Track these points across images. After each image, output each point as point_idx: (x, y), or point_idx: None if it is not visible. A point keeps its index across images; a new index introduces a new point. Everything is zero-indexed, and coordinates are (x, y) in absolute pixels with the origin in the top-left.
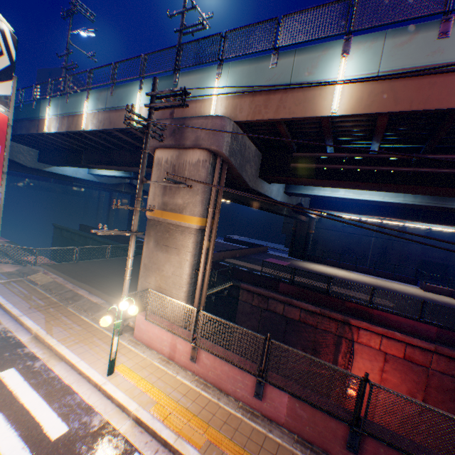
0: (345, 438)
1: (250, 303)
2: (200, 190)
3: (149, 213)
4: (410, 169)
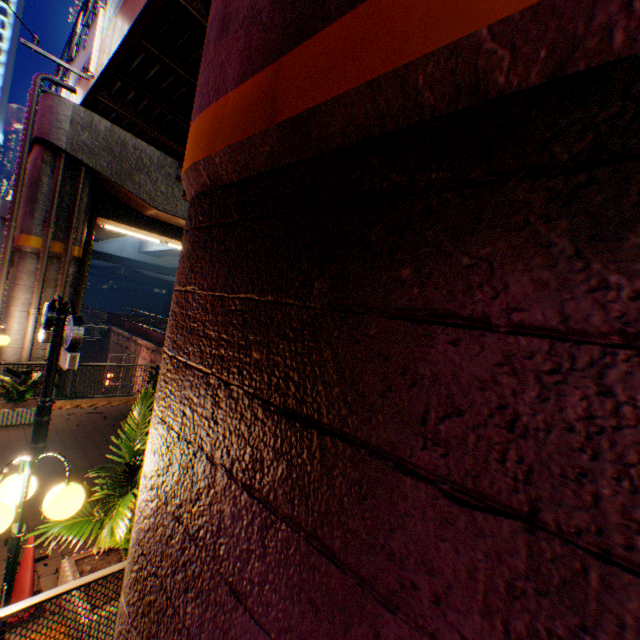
0: None
1: (114, 341)
2: None
3: None
4: None
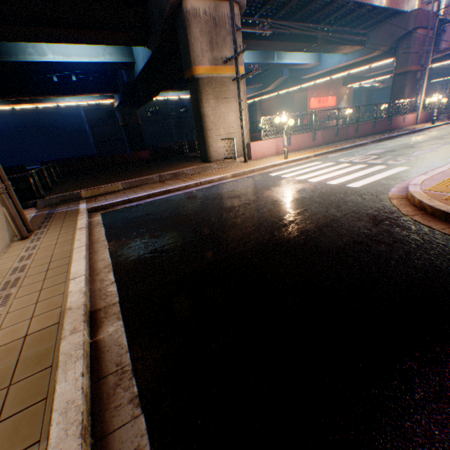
0: (334, 134)
1: None
2: (240, 43)
3: (202, 72)
4: (288, 32)
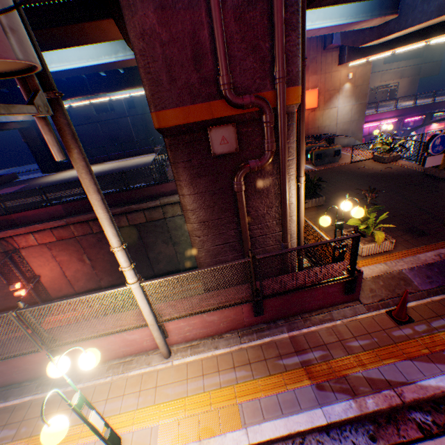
0: None
1: None
2: None
3: None
4: None
